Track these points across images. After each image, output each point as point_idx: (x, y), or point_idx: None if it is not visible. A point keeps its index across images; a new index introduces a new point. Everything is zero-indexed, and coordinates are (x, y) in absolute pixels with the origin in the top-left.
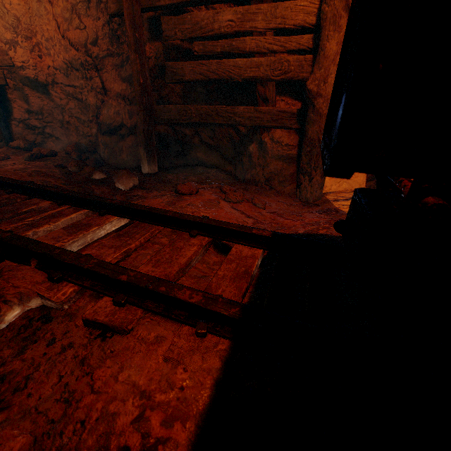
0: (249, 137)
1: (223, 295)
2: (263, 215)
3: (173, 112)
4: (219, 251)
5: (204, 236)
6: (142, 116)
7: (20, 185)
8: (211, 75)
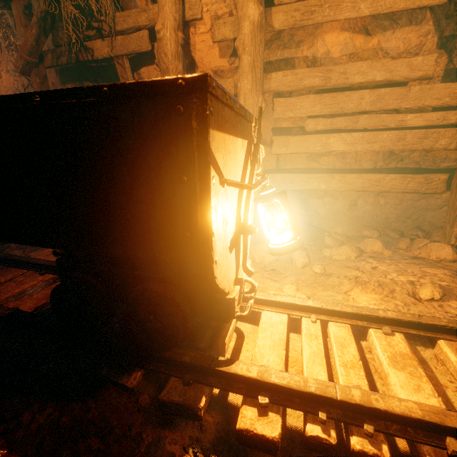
0: None
1: (22, 308)
2: None
3: None
4: None
5: (51, 274)
6: None
7: None
8: None
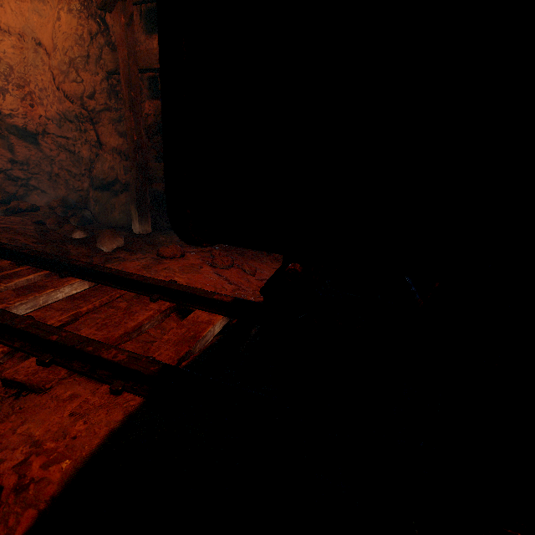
0: None
1: (158, 358)
2: (249, 282)
3: None
4: (183, 317)
5: (166, 301)
6: (135, 173)
7: None
8: None
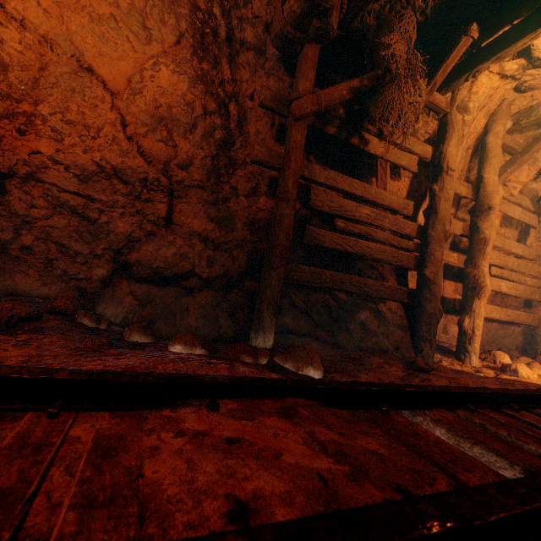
0: (356, 305)
1: None
2: None
3: (305, 273)
4: None
5: None
6: (283, 273)
7: (387, 391)
8: (348, 248)
